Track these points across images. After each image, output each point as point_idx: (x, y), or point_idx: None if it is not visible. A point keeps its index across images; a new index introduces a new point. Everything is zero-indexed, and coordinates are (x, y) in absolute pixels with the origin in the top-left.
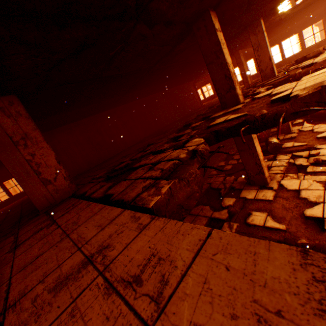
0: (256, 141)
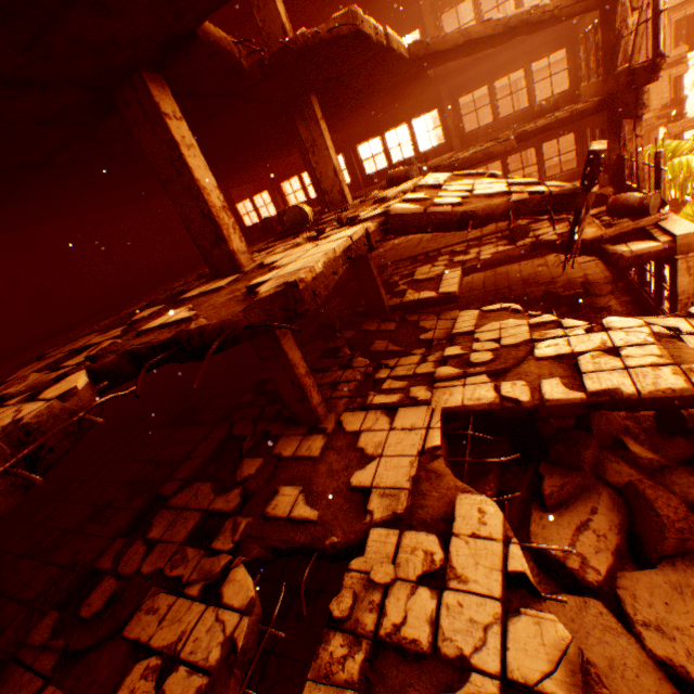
0: (200, 158)
